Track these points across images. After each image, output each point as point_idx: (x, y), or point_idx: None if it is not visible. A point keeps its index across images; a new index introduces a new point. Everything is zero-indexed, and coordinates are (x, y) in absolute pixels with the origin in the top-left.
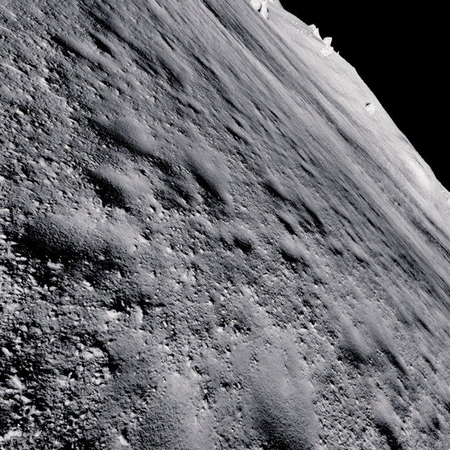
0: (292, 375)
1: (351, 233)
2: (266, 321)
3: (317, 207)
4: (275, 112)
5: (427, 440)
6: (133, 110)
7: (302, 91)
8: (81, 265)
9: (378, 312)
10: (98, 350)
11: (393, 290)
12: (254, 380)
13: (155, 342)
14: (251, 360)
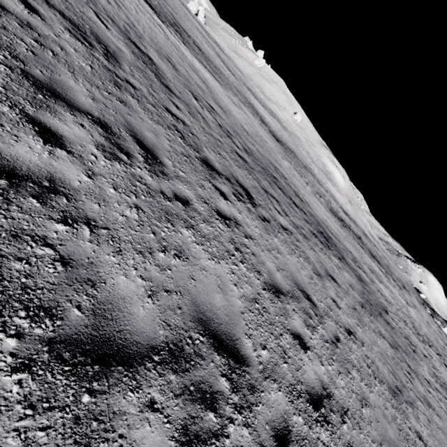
0: (224, 293)
1: (278, 209)
2: (203, 256)
3: (249, 185)
4: (213, 105)
5: (329, 347)
6: (68, 72)
7: (238, 94)
8: (26, 186)
9: (298, 265)
10: (49, 250)
11: (311, 253)
12: (192, 292)
13: (102, 253)
14: (189, 279)
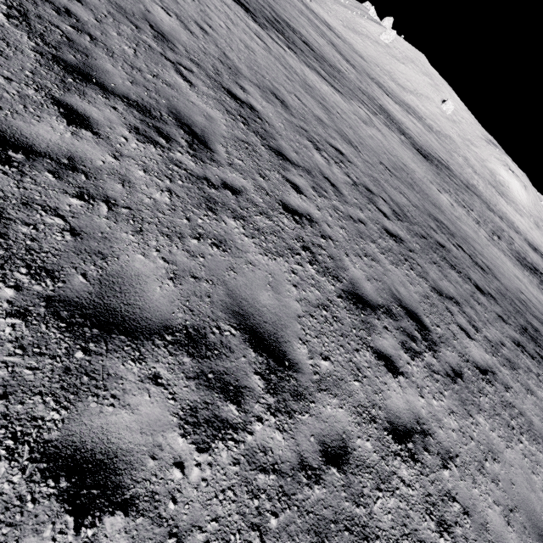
0: None
1: (464, 324)
2: None
3: (416, 297)
4: (340, 146)
5: None
6: (133, 237)
7: (364, 98)
8: None
9: (526, 467)
10: None
11: (530, 406)
12: None
13: None
14: None
